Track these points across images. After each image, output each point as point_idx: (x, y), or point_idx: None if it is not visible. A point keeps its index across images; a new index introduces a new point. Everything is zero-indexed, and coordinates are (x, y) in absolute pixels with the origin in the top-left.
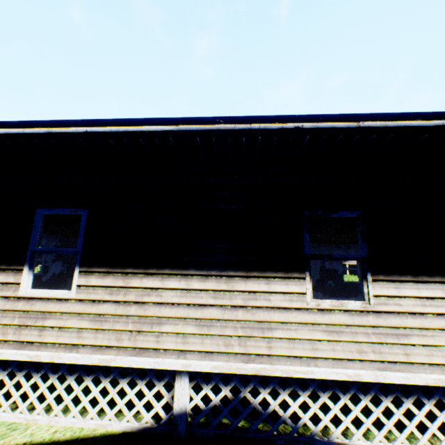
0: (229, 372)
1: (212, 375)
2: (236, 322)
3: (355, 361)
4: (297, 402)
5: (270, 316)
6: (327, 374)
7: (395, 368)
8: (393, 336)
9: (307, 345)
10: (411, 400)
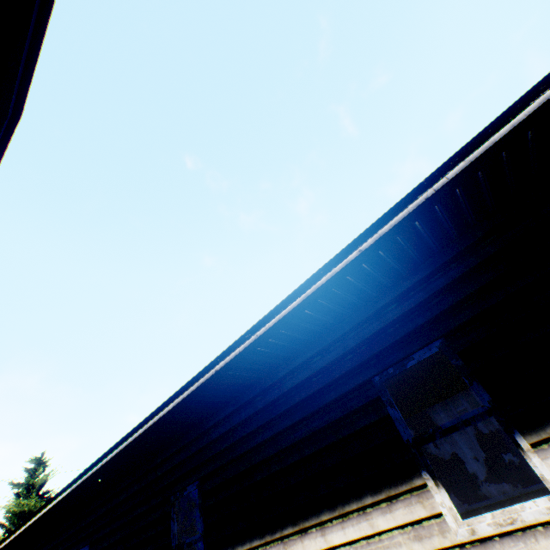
0: None
1: None
2: None
3: None
4: None
5: None
6: None
7: None
8: None
9: None
10: None
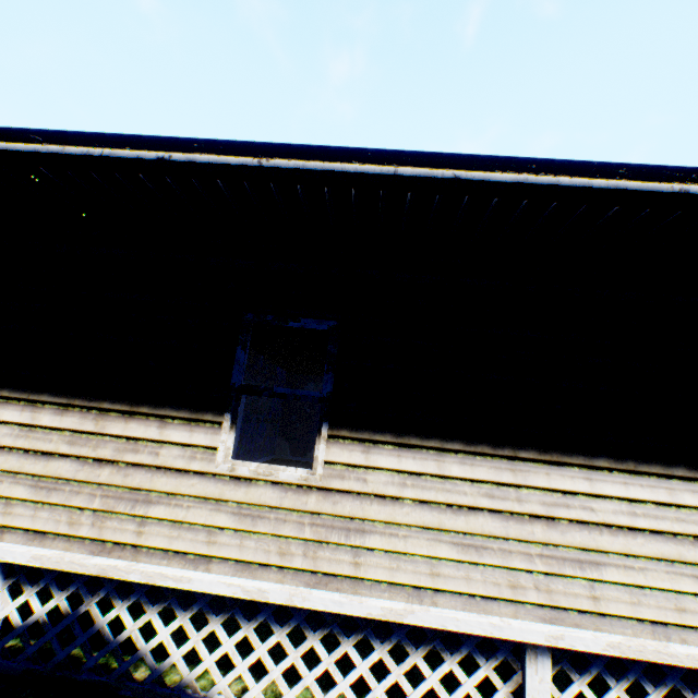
0: (57, 568)
1: (44, 572)
2: (97, 487)
3: (272, 567)
4: (169, 628)
5: (152, 482)
6: (214, 585)
7: (333, 585)
8: (342, 531)
9: (201, 535)
10: (353, 641)
